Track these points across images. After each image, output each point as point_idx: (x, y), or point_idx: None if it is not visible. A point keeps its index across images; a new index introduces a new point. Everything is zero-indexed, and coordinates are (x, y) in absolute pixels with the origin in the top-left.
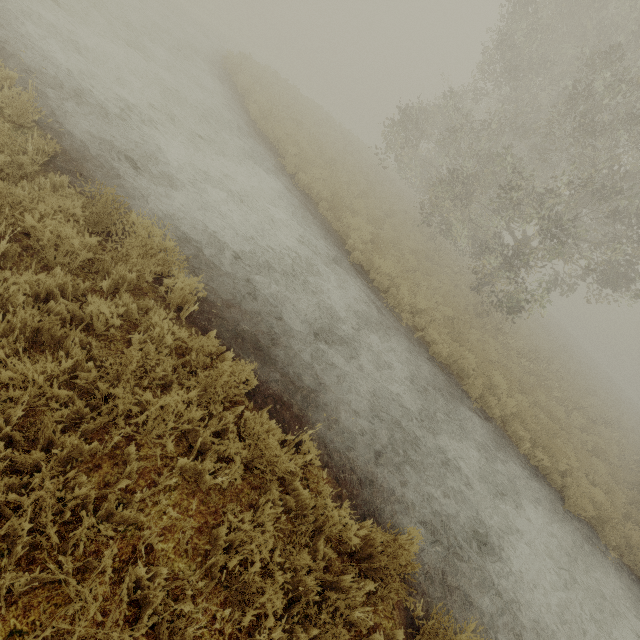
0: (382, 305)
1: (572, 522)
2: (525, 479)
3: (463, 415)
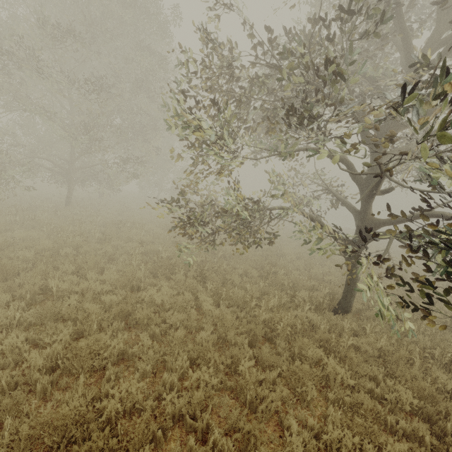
0: None
1: None
2: None
3: None
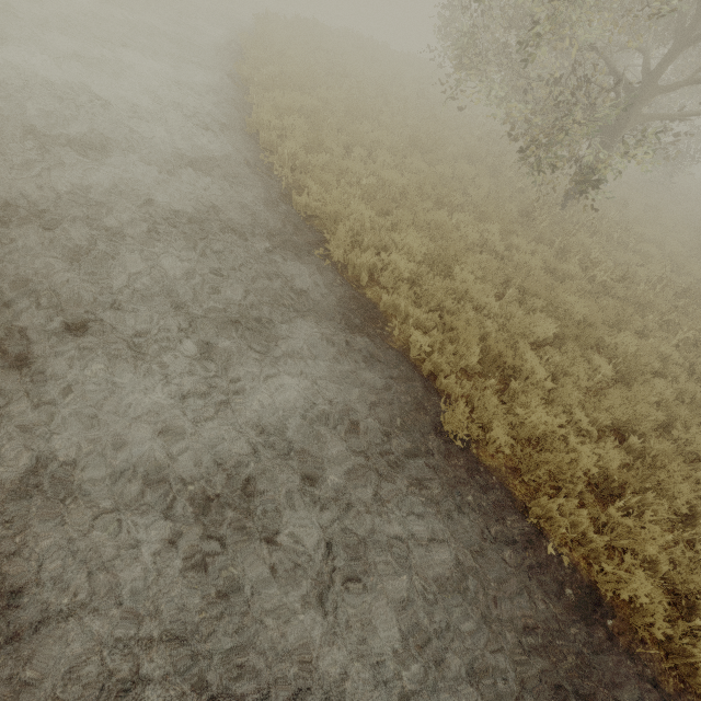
0: (251, 160)
1: (440, 451)
2: (350, 357)
3: (275, 261)
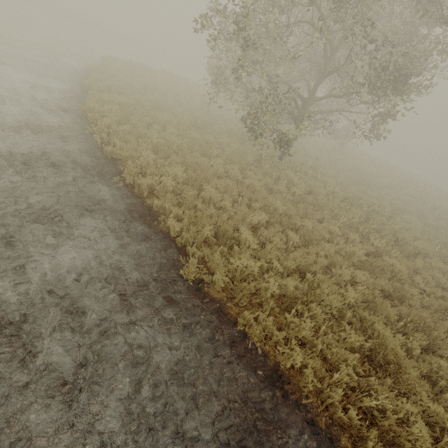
0: (80, 128)
1: (182, 291)
2: (126, 238)
3: (82, 183)
